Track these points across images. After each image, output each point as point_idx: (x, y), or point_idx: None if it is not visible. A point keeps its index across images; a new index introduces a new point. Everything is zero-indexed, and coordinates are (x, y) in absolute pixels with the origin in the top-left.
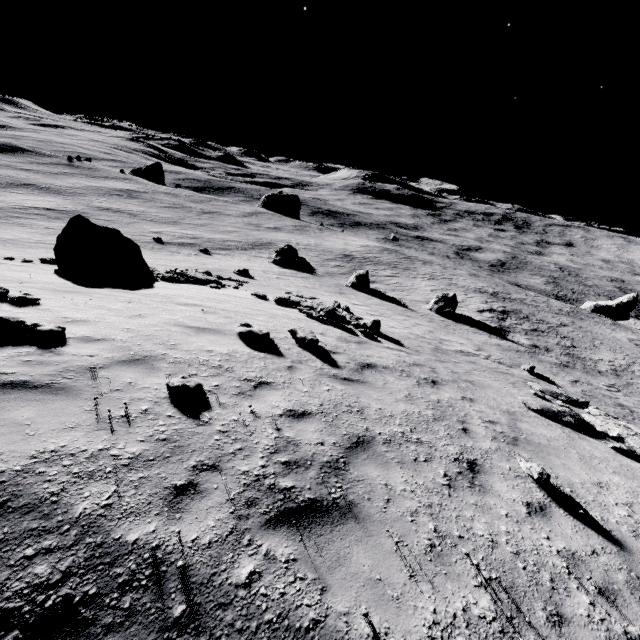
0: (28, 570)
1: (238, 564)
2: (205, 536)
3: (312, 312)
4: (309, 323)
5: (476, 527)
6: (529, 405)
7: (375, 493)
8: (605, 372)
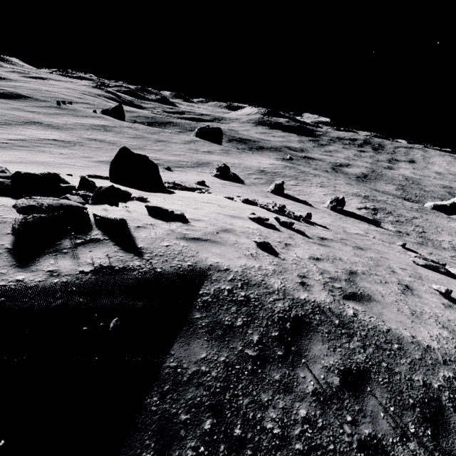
0: (276, 305)
1: (346, 310)
2: (326, 300)
3: (270, 208)
4: (273, 214)
5: (425, 309)
6: (417, 262)
7: (375, 293)
8: (447, 248)
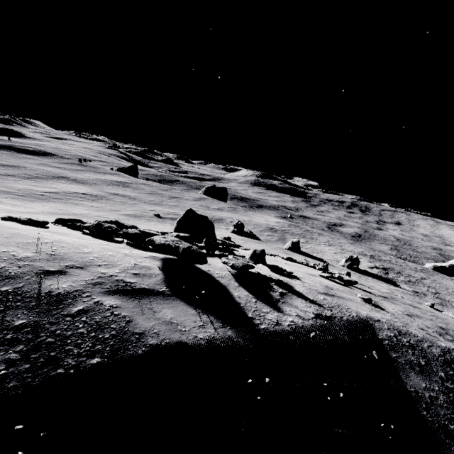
0: (432, 350)
1: None
2: None
3: (315, 266)
4: None
5: None
6: None
7: None
8: None
